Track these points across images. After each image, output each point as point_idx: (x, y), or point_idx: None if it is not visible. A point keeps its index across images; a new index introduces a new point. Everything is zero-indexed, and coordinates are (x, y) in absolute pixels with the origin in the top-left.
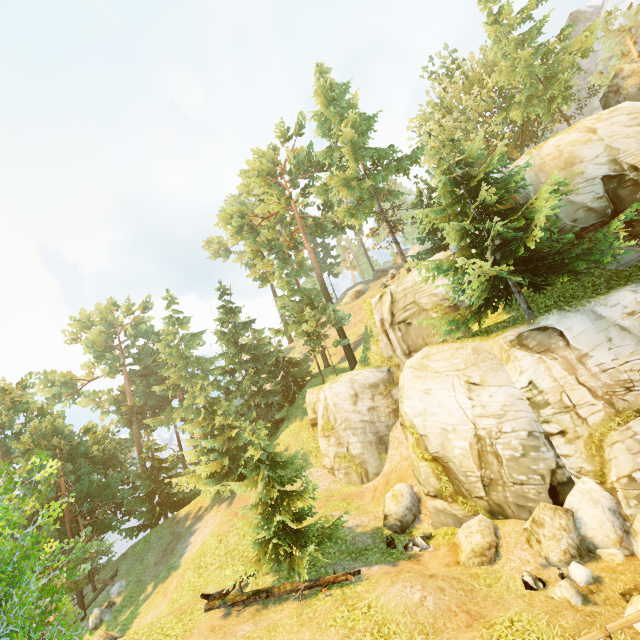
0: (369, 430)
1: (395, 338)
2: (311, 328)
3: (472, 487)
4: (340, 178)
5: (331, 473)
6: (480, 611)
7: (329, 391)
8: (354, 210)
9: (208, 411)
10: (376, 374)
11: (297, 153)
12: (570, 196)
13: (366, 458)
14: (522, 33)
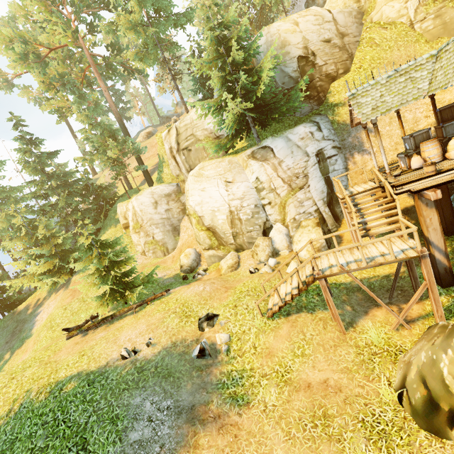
0: (167, 223)
1: (181, 161)
2: (115, 156)
3: (228, 239)
4: (127, 19)
5: (143, 255)
6: (231, 286)
7: (136, 202)
8: (142, 54)
9: (28, 229)
10: (169, 187)
11: None
12: (282, 66)
13: (166, 241)
14: None
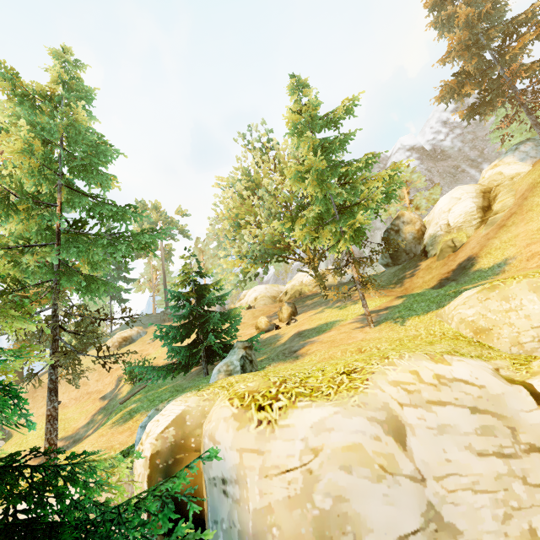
0: None
1: None
2: None
3: None
4: None
5: None
6: None
7: None
8: None
9: None
10: None
11: None
12: None
13: None
14: (325, 139)
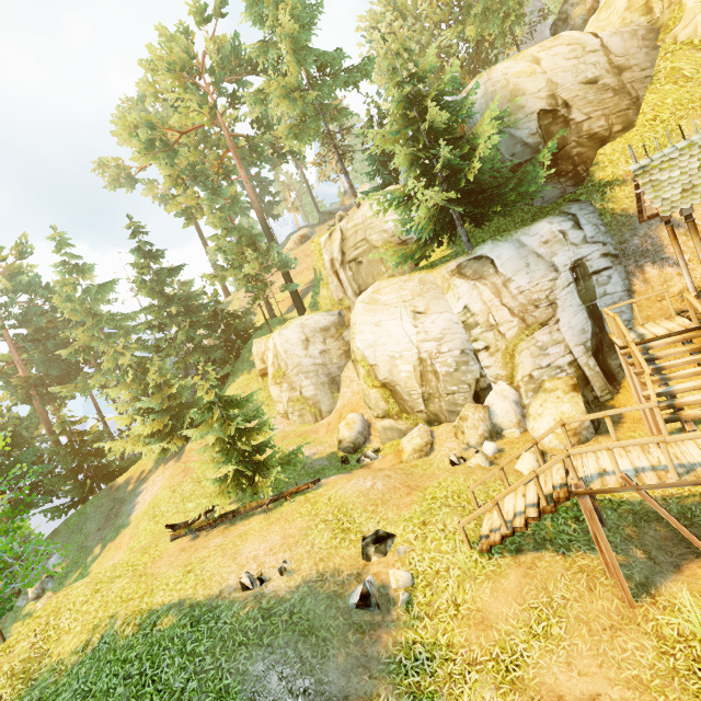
0: (322, 372)
1: (346, 278)
2: (254, 272)
3: (414, 404)
4: (280, 84)
5: (285, 417)
6: (417, 484)
7: (279, 338)
8: (298, 129)
9: (137, 371)
10: (327, 318)
11: (219, 44)
12: (511, 129)
13: (319, 398)
14: None
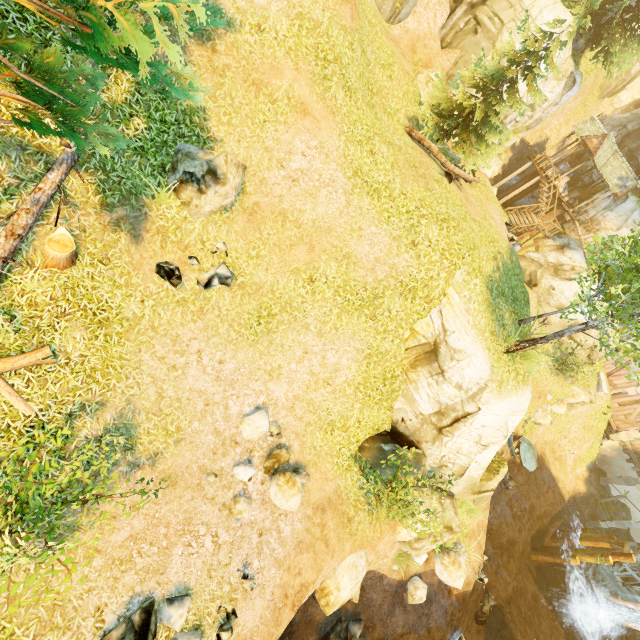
0: None
1: None
2: None
3: None
4: None
5: None
6: None
7: None
8: None
9: None
10: None
11: None
12: None
13: None
14: None
